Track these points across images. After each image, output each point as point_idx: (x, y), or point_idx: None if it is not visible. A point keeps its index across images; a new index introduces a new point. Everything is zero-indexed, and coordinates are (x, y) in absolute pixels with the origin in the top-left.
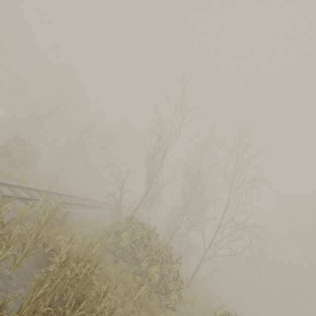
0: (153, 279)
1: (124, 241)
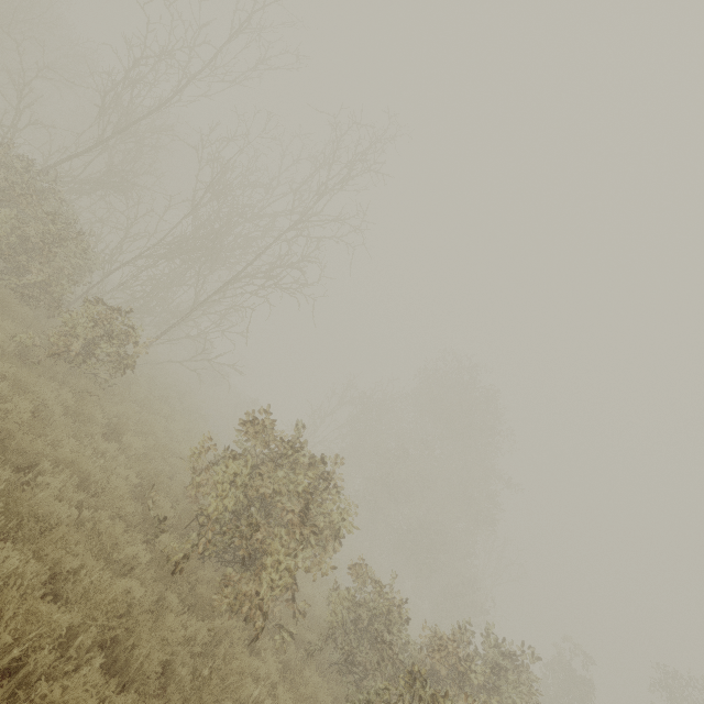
0: None
1: None
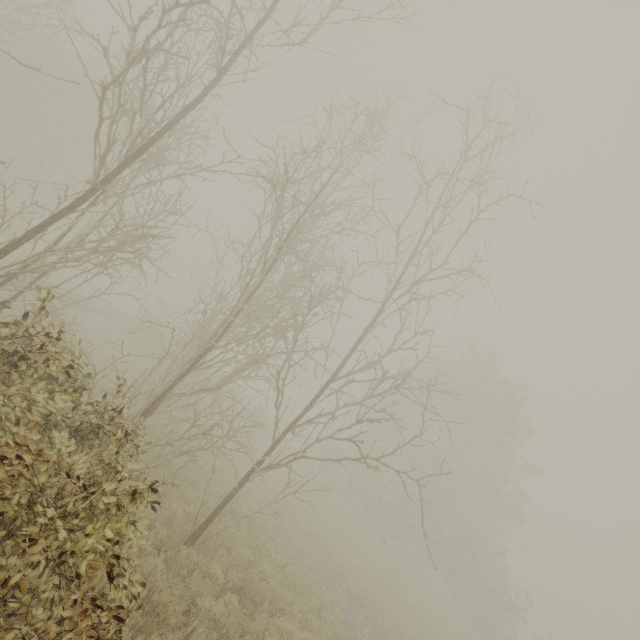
0: None
1: None
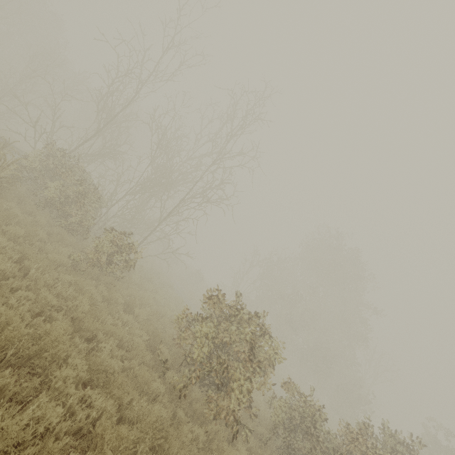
0: (47, 193)
1: (29, 161)
